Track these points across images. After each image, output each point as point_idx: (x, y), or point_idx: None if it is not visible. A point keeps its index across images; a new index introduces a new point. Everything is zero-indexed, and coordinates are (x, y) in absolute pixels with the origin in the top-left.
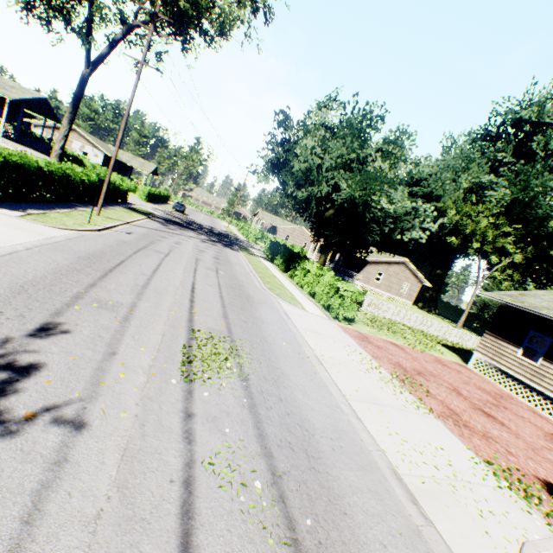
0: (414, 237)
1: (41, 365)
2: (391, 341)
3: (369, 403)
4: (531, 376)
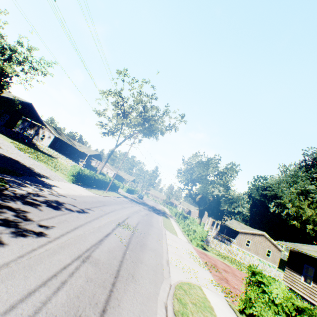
0: (239, 210)
1: (88, 212)
2: (224, 262)
3: (177, 255)
4: (309, 294)
